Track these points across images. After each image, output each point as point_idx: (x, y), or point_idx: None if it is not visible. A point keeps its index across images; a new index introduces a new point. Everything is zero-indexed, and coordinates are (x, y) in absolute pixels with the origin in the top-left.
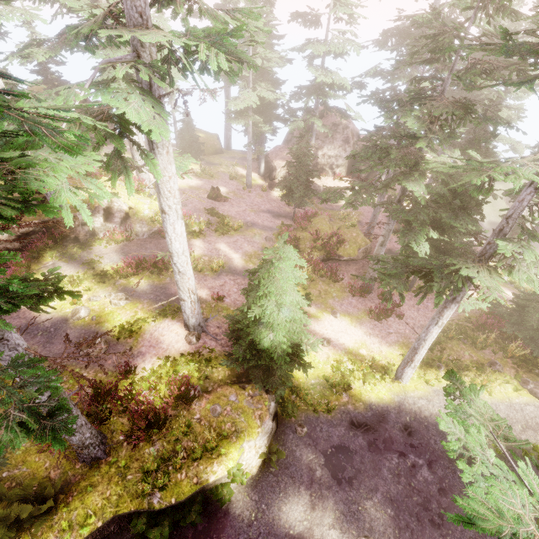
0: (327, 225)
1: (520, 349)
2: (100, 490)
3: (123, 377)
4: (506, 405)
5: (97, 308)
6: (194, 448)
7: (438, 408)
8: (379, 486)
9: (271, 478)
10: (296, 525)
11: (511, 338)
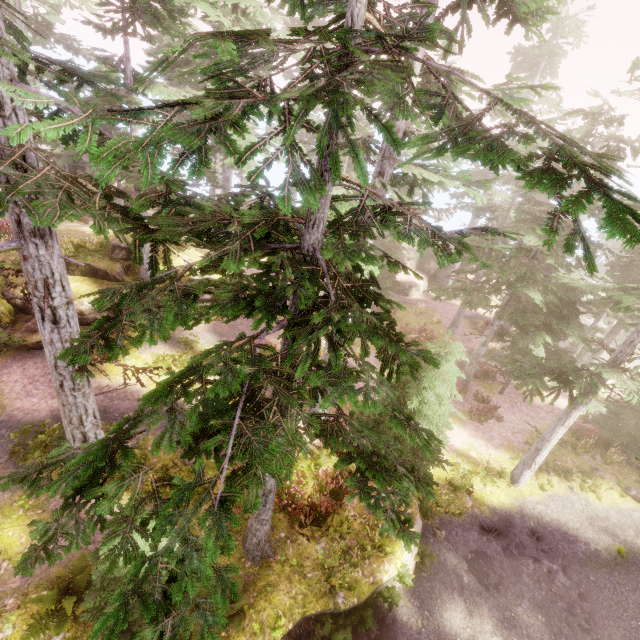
0: (413, 319)
1: (618, 456)
2: (284, 589)
3: None
4: (616, 511)
5: None
6: (363, 545)
7: (556, 513)
8: (524, 592)
9: (425, 584)
10: (460, 632)
11: (606, 445)
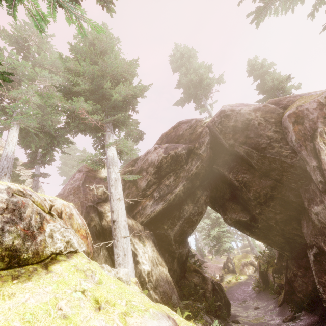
0: None
1: None
2: None
3: None
4: None
5: None
6: None
7: None
8: None
9: None
10: None
11: None
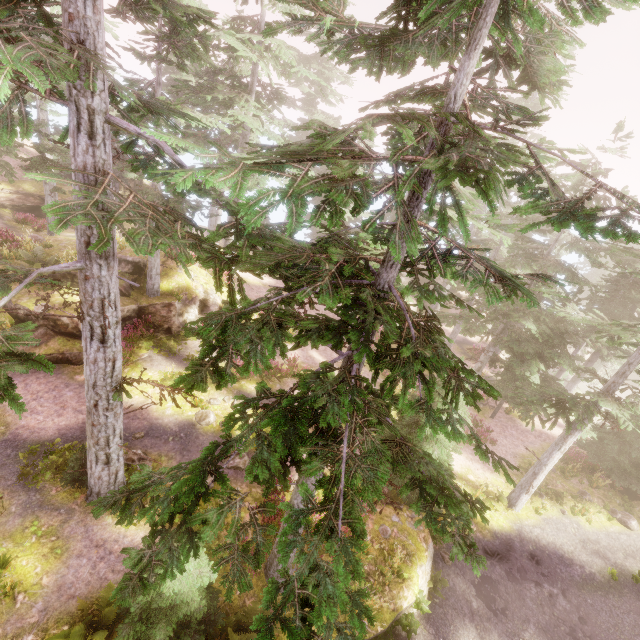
0: None
1: (603, 480)
2: None
3: (283, 493)
4: (605, 534)
5: (220, 413)
6: (382, 571)
7: (552, 536)
8: (529, 617)
9: (438, 610)
10: None
11: (591, 469)
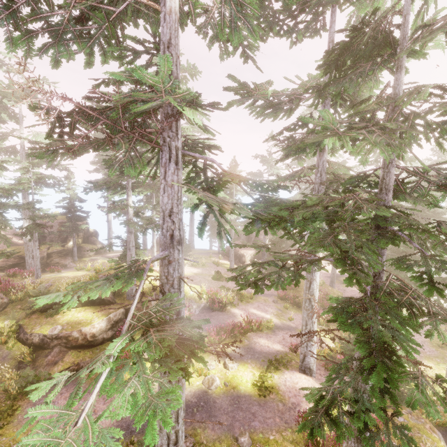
0: None
1: None
2: None
3: None
4: None
5: (219, 375)
6: None
7: None
8: None
9: None
10: None
11: None
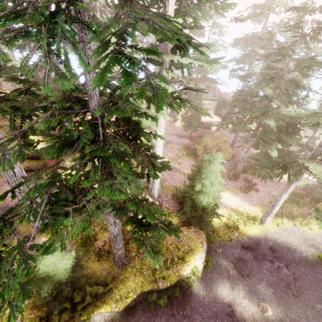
0: (210, 141)
1: None
2: (132, 279)
3: None
4: (320, 235)
5: None
6: (173, 258)
7: (285, 237)
8: (263, 278)
9: (209, 275)
10: (226, 297)
11: (317, 201)
